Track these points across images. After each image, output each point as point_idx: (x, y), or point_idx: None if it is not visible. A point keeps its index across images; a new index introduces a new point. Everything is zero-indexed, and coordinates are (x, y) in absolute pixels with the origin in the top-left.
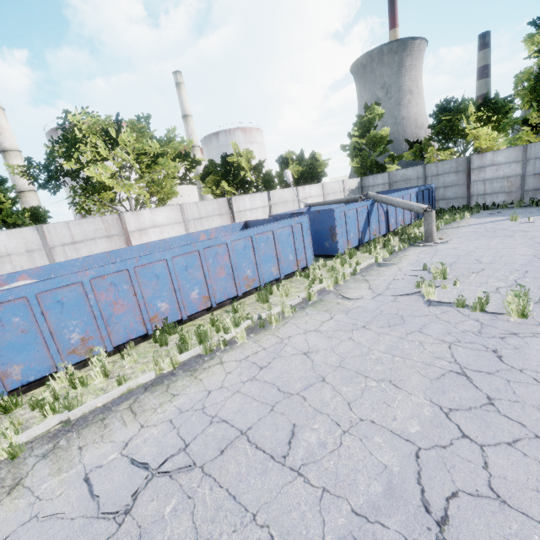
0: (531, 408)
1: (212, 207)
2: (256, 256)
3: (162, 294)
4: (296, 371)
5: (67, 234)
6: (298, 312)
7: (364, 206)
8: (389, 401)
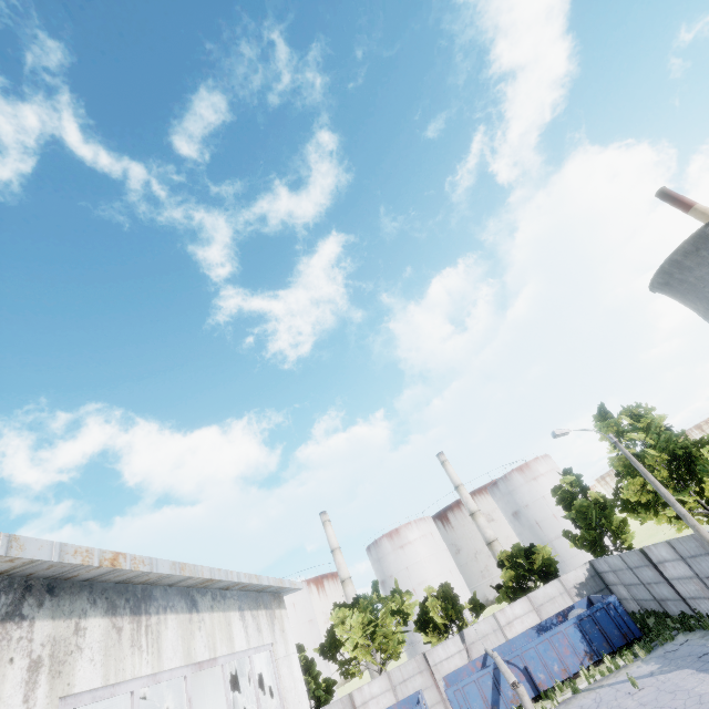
0: None
1: (412, 667)
2: None
3: None
4: None
5: None
6: None
7: (486, 673)
8: None
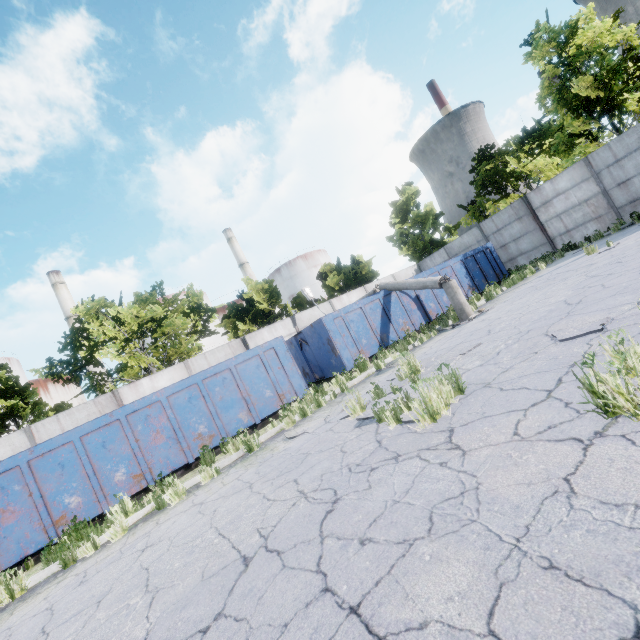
0: (239, 636)
1: (224, 354)
2: (210, 406)
3: (71, 485)
4: (99, 585)
5: (57, 428)
6: (221, 474)
7: (374, 301)
8: (108, 637)
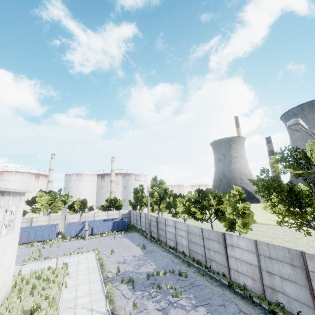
0: None
1: (59, 217)
2: (35, 235)
3: None
4: None
5: None
6: (25, 247)
7: (81, 225)
8: None
